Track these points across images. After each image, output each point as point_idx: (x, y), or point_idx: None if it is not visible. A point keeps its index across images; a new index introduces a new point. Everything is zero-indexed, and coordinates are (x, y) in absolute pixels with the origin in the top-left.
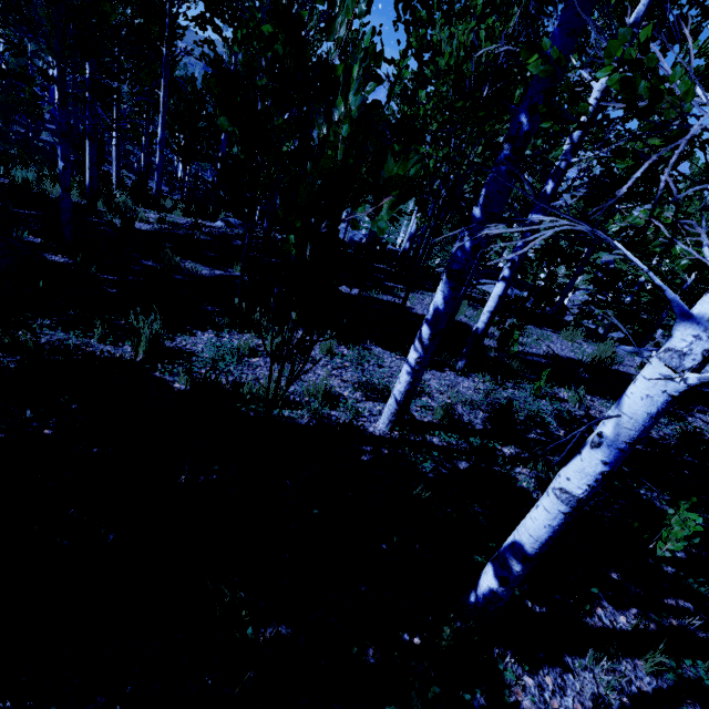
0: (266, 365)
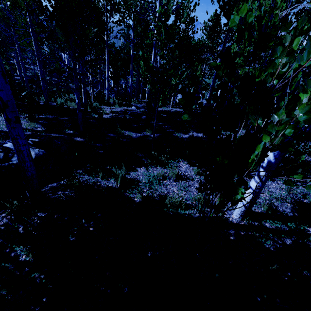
0: (171, 183)
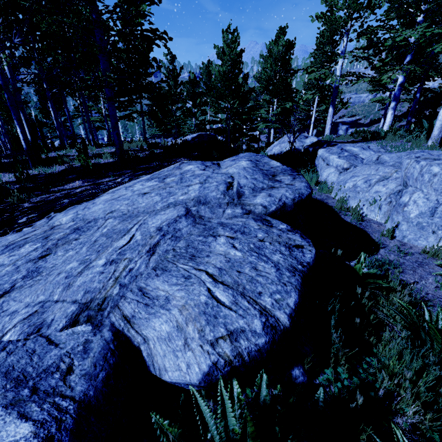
0: None
